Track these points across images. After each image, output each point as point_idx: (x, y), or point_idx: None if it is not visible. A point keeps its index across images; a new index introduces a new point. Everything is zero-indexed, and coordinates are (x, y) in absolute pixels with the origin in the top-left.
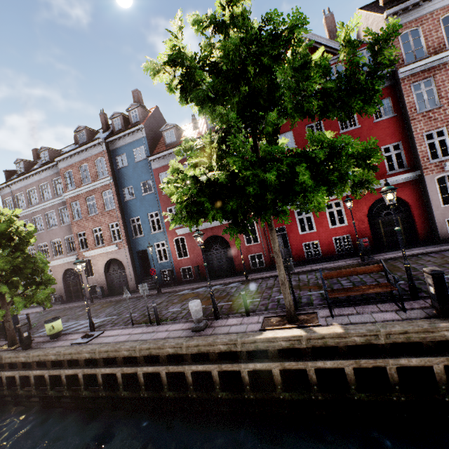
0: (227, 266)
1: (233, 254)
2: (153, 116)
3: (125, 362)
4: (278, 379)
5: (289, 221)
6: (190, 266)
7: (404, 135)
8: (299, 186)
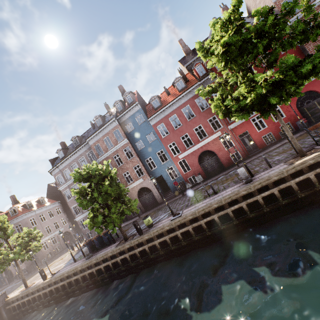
0: (217, 167)
1: (219, 158)
2: (138, 96)
3: (215, 212)
4: (315, 180)
5: (248, 127)
6: (188, 179)
7: (302, 55)
8: (316, 70)
